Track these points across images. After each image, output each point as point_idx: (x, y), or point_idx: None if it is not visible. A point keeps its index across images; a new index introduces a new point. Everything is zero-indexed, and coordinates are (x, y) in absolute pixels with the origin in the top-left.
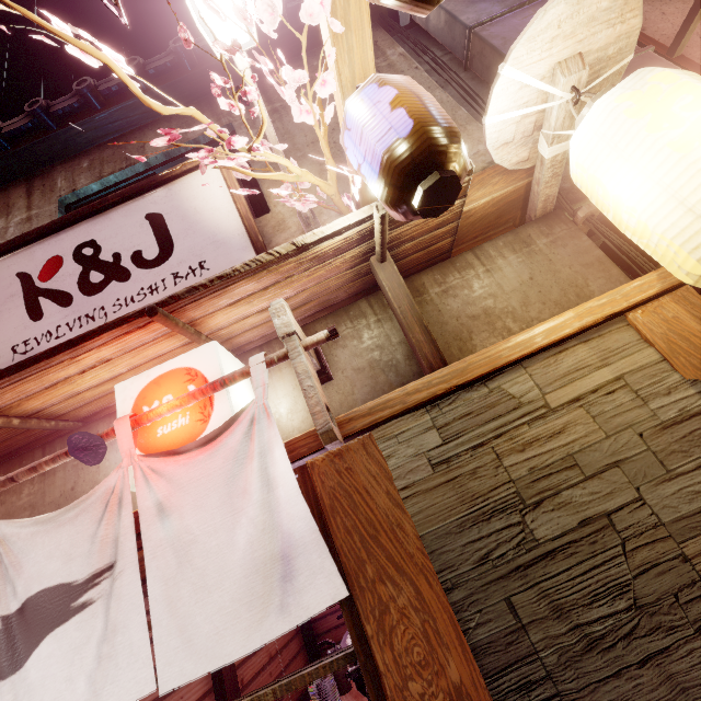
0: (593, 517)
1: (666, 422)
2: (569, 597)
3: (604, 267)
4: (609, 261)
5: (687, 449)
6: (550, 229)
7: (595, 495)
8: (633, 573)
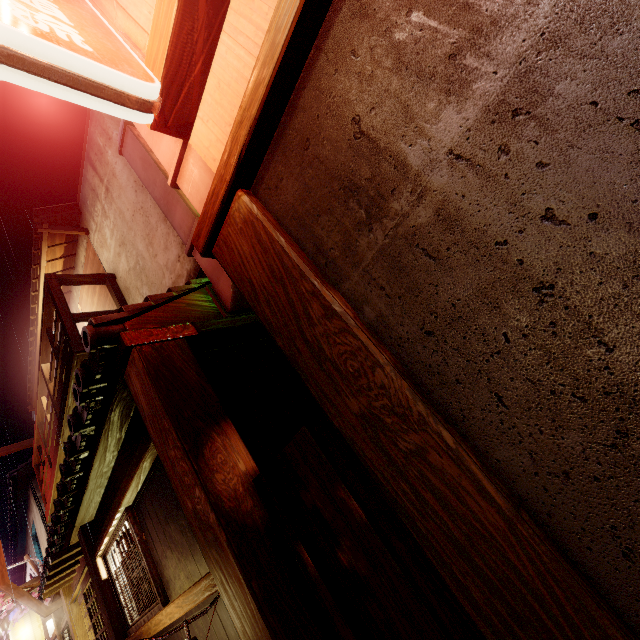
0: None
1: None
2: None
3: None
4: None
5: None
6: None
7: None
8: None
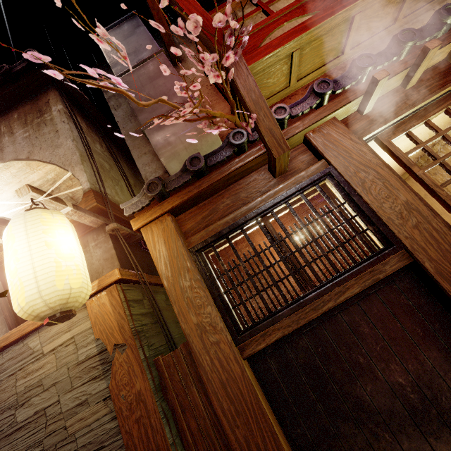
0: (39, 410)
1: (80, 361)
2: (20, 448)
3: (112, 261)
4: (116, 257)
5: (82, 376)
6: (97, 236)
7: (43, 400)
8: (46, 436)
